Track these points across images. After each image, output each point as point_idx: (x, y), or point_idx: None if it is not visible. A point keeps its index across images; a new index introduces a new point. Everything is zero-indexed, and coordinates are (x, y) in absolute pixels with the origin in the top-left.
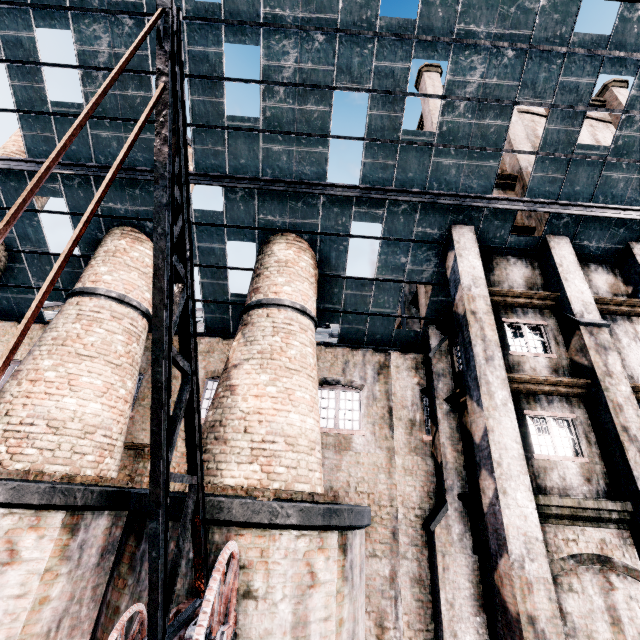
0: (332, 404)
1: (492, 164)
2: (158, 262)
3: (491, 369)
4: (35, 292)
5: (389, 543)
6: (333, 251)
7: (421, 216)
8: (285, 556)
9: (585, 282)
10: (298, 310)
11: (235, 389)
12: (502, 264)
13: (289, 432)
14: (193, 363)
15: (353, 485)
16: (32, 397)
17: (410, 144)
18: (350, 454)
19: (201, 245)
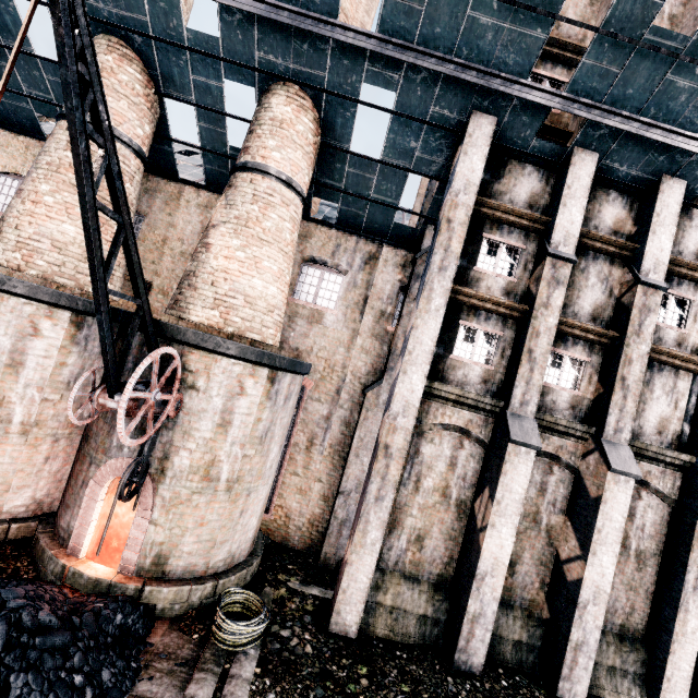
0: (315, 282)
1: (539, 35)
2: (72, 132)
3: (440, 278)
4: (29, 101)
5: (333, 396)
6: (339, 117)
7: (441, 92)
8: (223, 373)
9: (583, 212)
10: (283, 182)
11: (210, 247)
12: (515, 172)
13: (250, 293)
14: (126, 216)
15: (316, 351)
16: (36, 217)
17: None
18: (319, 327)
19: (196, 79)
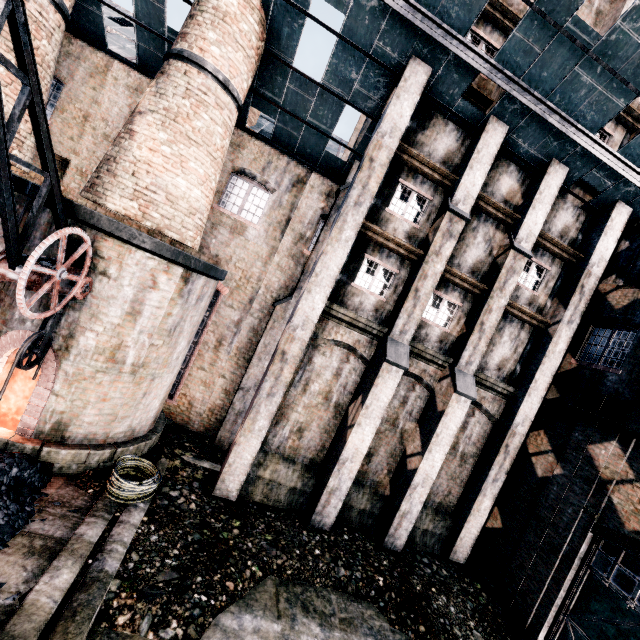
0: (242, 194)
1: None
2: None
3: (354, 212)
4: None
5: (245, 304)
6: (286, 26)
7: (387, 27)
8: (136, 264)
9: (484, 177)
10: (220, 82)
11: (134, 135)
12: (438, 127)
13: (172, 191)
14: (34, 77)
15: (234, 260)
16: None
17: None
18: (241, 239)
19: None
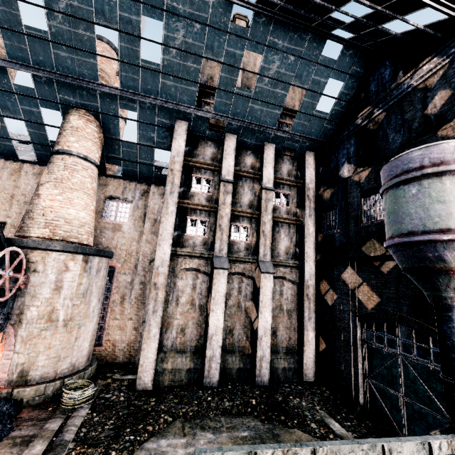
0: (114, 209)
1: (194, 89)
2: None
3: (171, 197)
4: None
5: (133, 269)
6: (111, 124)
7: (159, 112)
8: (54, 260)
9: (234, 161)
10: (82, 158)
11: (40, 196)
12: (203, 145)
13: (68, 217)
14: None
15: (119, 246)
16: None
17: (146, 69)
18: (120, 233)
19: (23, 107)
